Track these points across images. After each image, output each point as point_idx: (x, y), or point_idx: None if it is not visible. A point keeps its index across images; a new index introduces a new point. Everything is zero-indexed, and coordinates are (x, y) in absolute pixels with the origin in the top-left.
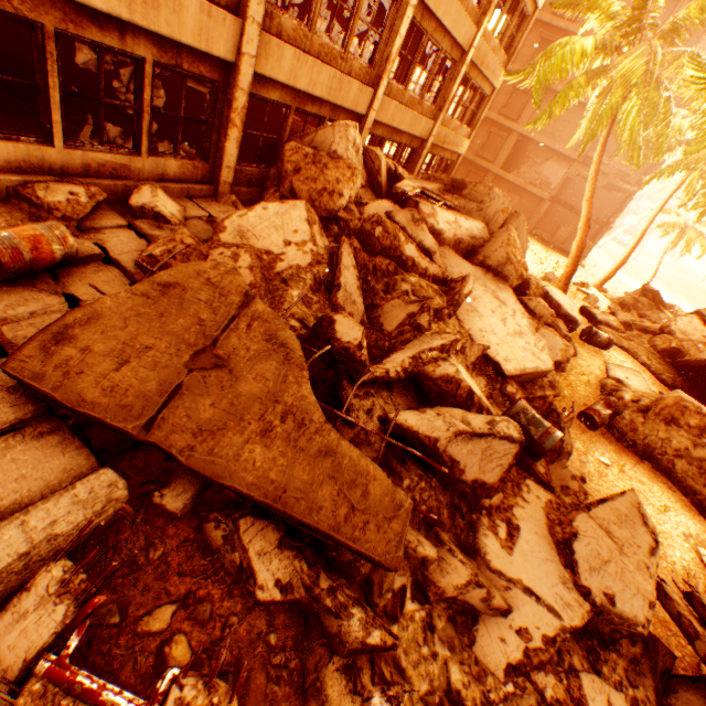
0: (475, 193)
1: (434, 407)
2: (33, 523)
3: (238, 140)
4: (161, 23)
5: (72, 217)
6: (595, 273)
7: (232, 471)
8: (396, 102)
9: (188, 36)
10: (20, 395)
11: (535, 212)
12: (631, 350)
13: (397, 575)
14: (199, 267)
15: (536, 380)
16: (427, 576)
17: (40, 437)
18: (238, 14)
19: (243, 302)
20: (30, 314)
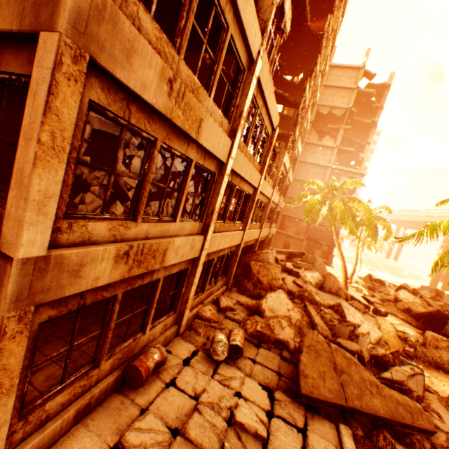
0: (308, 259)
1: (390, 368)
2: (348, 446)
3: (236, 265)
4: (232, 243)
5: (216, 320)
6: (338, 268)
7: (376, 409)
8: (263, 228)
9: (235, 242)
10: (304, 401)
11: (301, 245)
12: (392, 313)
13: (425, 443)
14: (309, 336)
15: (379, 341)
16: (432, 441)
17: (313, 417)
18: (242, 229)
19: (327, 345)
20: (250, 370)
